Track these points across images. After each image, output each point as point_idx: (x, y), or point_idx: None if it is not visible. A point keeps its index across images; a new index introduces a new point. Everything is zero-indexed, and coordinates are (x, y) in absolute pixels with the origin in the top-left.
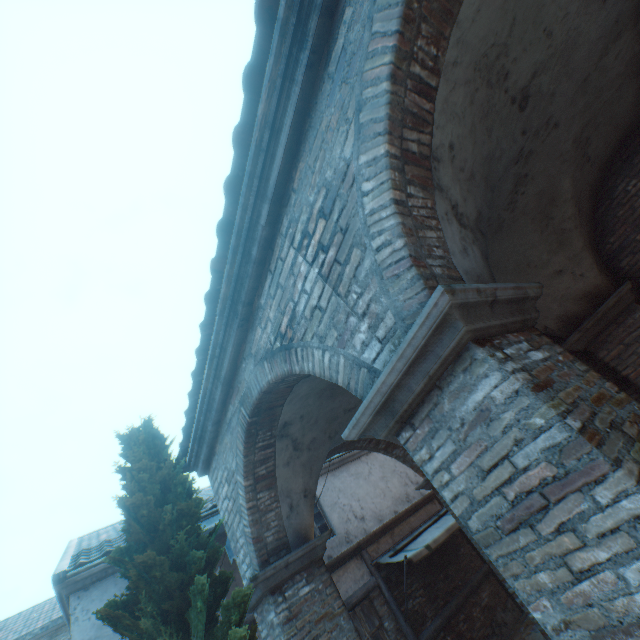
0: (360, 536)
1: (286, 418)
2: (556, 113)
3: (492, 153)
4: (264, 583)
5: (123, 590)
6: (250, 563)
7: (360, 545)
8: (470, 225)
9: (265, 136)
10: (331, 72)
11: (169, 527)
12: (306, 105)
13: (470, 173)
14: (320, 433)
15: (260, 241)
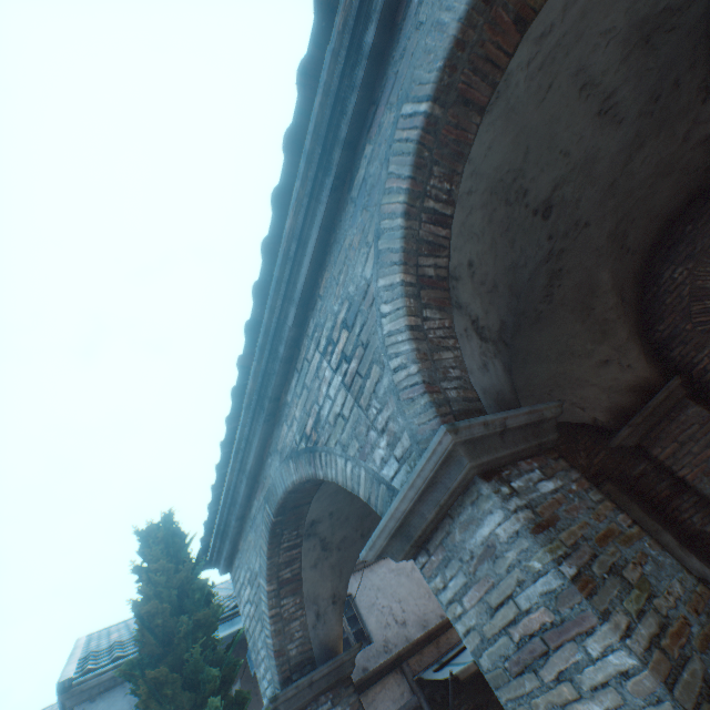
0: (401, 645)
1: (314, 516)
2: (585, 215)
3: (516, 262)
4: (285, 705)
5: (132, 703)
6: (271, 679)
7: (400, 656)
8: (492, 337)
9: (293, 246)
10: (354, 196)
11: (184, 639)
12: (331, 221)
13: (492, 284)
14: (351, 531)
15: (287, 341)
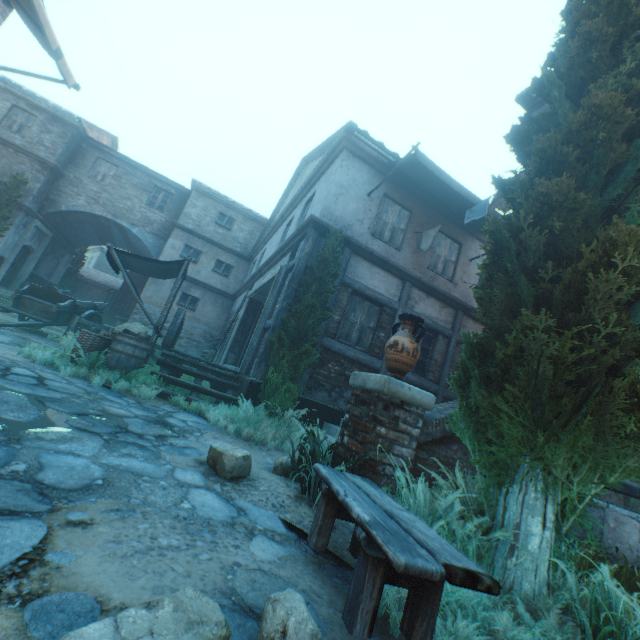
0: None
1: None
2: None
3: None
4: None
5: (369, 182)
6: None
7: None
8: None
9: None
10: None
11: None
12: None
13: None
14: None
15: None
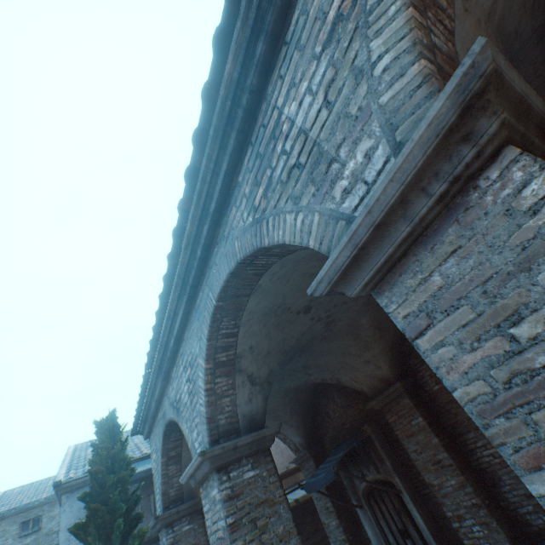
0: None
1: None
2: (340, 301)
3: (286, 336)
4: (163, 520)
5: None
6: (160, 505)
7: None
8: (261, 381)
9: (172, 313)
10: (196, 308)
11: (111, 487)
12: (189, 310)
13: (267, 352)
14: None
15: (171, 351)
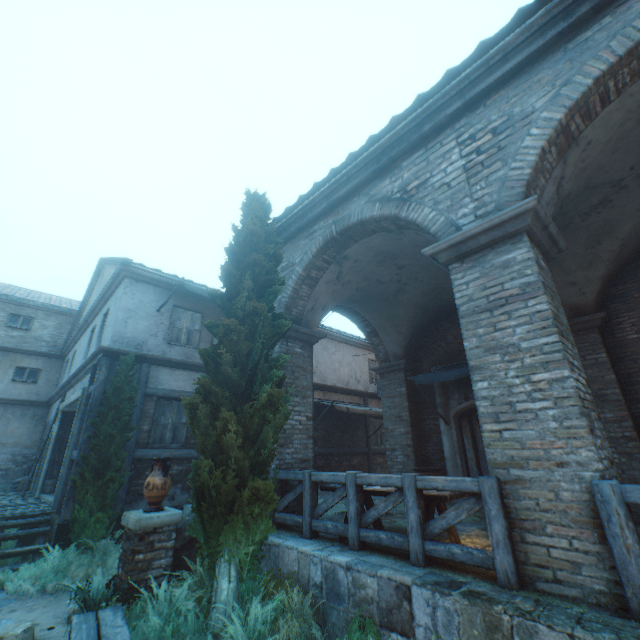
0: None
1: (349, 253)
2: None
3: (605, 166)
4: None
5: (157, 299)
6: None
7: None
8: (560, 196)
9: (497, 57)
10: (568, 48)
11: (266, 257)
12: (536, 56)
13: (584, 167)
14: (355, 281)
15: (436, 124)
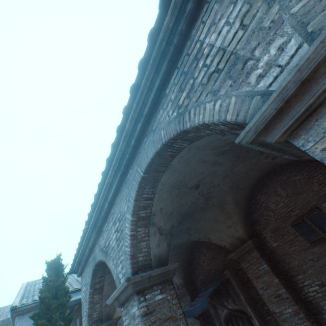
0: None
1: None
2: (216, 183)
3: (182, 203)
4: None
5: None
6: (85, 324)
7: None
8: (166, 232)
9: (108, 185)
10: (126, 181)
11: (54, 308)
12: (120, 183)
13: (170, 213)
14: None
15: (104, 212)
